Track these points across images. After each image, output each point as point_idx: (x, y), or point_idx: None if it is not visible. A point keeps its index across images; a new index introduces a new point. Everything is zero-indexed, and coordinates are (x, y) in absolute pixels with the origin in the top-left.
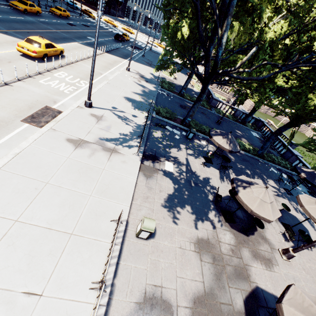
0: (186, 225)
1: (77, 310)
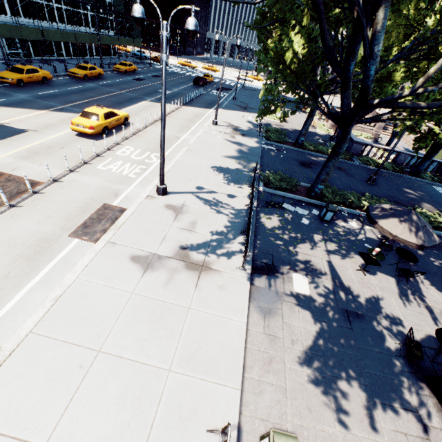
0: (358, 425)
1: None
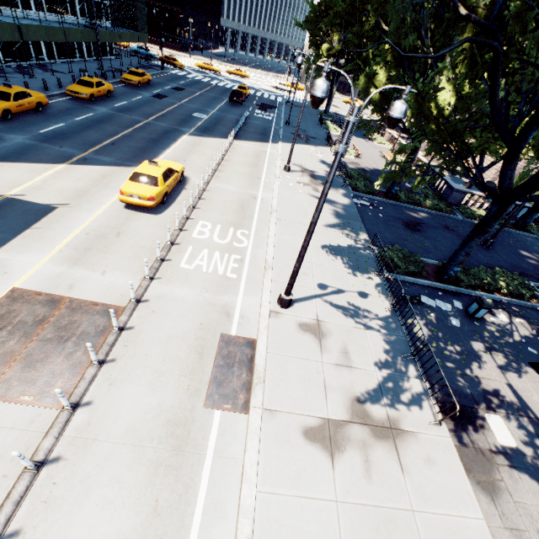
0: None
1: None
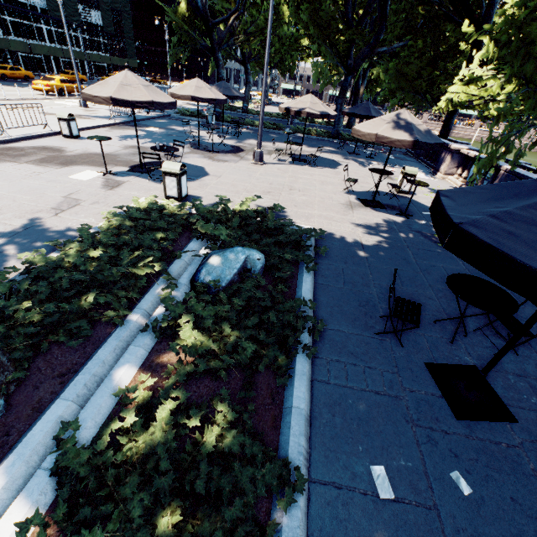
0: (130, 142)
1: None
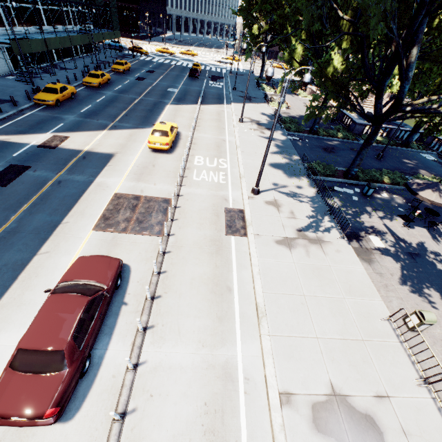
0: (441, 307)
1: (421, 405)
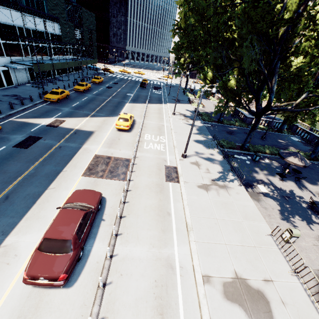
0: (305, 229)
1: (293, 286)
